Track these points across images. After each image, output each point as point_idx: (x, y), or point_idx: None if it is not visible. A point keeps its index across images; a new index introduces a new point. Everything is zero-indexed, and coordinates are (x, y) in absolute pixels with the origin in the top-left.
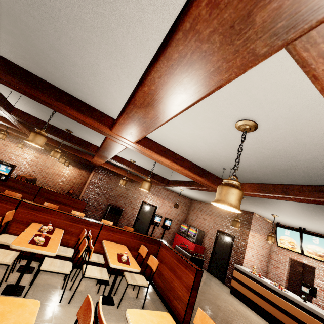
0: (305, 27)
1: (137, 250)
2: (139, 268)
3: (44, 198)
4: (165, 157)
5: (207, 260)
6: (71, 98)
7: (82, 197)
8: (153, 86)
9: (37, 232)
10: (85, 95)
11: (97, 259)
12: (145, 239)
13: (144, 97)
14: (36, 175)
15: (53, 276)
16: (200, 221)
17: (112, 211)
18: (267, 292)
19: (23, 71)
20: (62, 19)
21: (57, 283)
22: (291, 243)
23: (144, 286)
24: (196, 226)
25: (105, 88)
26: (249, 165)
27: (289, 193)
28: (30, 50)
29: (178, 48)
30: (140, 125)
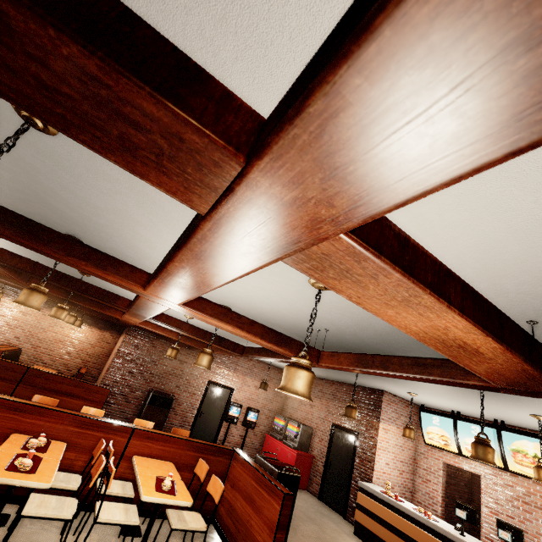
0: (285, 253)
1: (193, 470)
2: (192, 499)
3: (34, 386)
4: (225, 321)
5: (318, 478)
6: (88, 250)
7: (102, 380)
8: (183, 264)
9: (20, 450)
10: (111, 237)
11: (123, 490)
12: (206, 449)
13: (177, 269)
14: (21, 344)
15: (42, 528)
16: (306, 410)
17: (154, 402)
18: (408, 526)
19: (22, 219)
20: (81, 169)
21: (50, 540)
22: (443, 438)
23: (199, 530)
24: (300, 419)
25: (138, 232)
26: (346, 326)
27: (389, 367)
28: (33, 187)
29: (197, 246)
30: (180, 290)
